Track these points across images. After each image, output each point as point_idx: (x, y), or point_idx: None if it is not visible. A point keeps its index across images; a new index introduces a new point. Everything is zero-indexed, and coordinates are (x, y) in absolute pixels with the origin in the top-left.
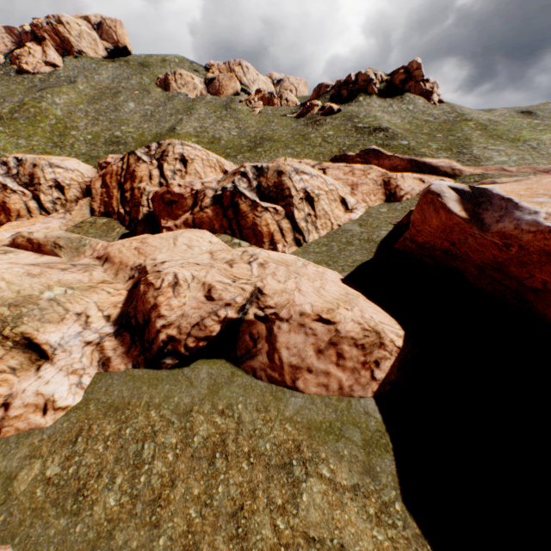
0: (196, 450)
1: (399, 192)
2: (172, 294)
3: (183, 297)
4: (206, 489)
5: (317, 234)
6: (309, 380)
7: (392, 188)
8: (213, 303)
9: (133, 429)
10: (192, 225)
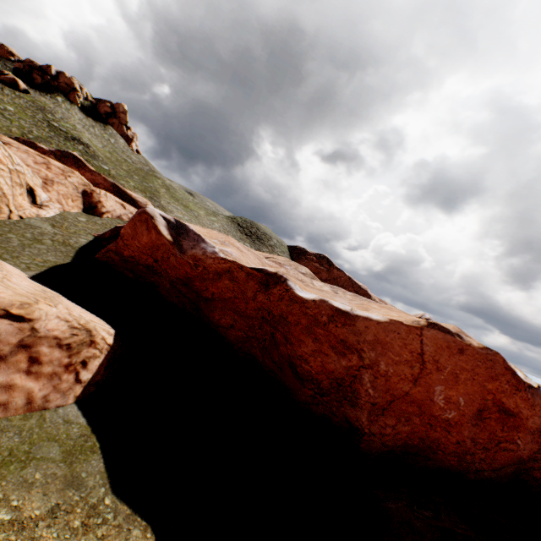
0: None
1: (101, 208)
2: None
3: None
4: None
5: None
6: None
7: (94, 202)
8: None
9: None
10: None
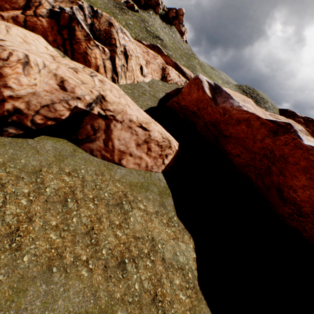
0: (50, 197)
1: (168, 77)
2: (22, 71)
3: (33, 79)
4: (62, 221)
5: (125, 81)
6: (130, 161)
7: (166, 74)
8: (66, 93)
9: None
10: (23, 25)
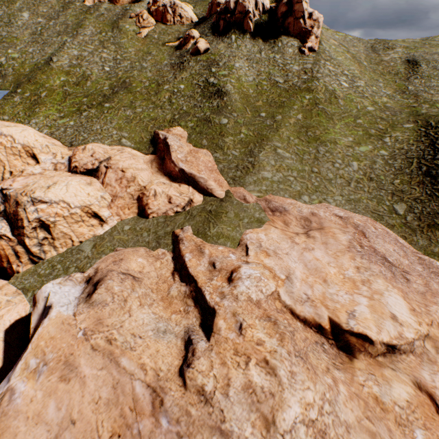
0: None
1: (147, 210)
2: None
3: None
4: None
5: (56, 252)
6: None
7: (144, 205)
8: None
9: None
10: None
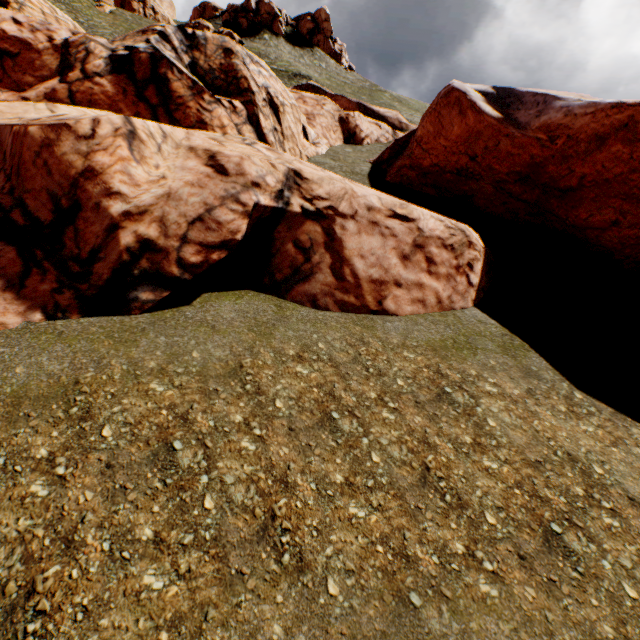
0: (293, 420)
1: (359, 133)
2: (129, 154)
3: (154, 167)
4: (353, 468)
5: None
6: (400, 298)
7: (351, 128)
8: (227, 180)
9: (118, 425)
10: (69, 103)
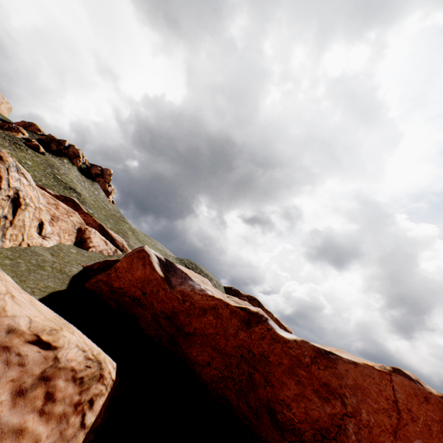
0: None
1: (89, 242)
2: None
3: None
4: None
5: (1, 242)
6: None
7: (85, 237)
8: None
9: None
10: None
